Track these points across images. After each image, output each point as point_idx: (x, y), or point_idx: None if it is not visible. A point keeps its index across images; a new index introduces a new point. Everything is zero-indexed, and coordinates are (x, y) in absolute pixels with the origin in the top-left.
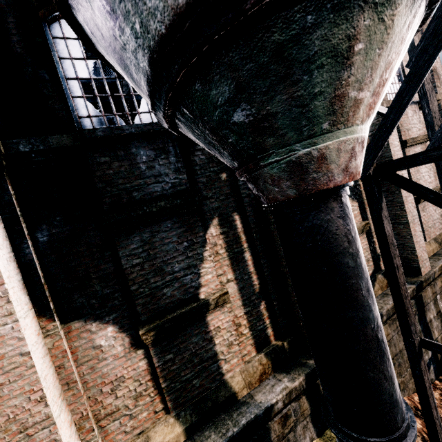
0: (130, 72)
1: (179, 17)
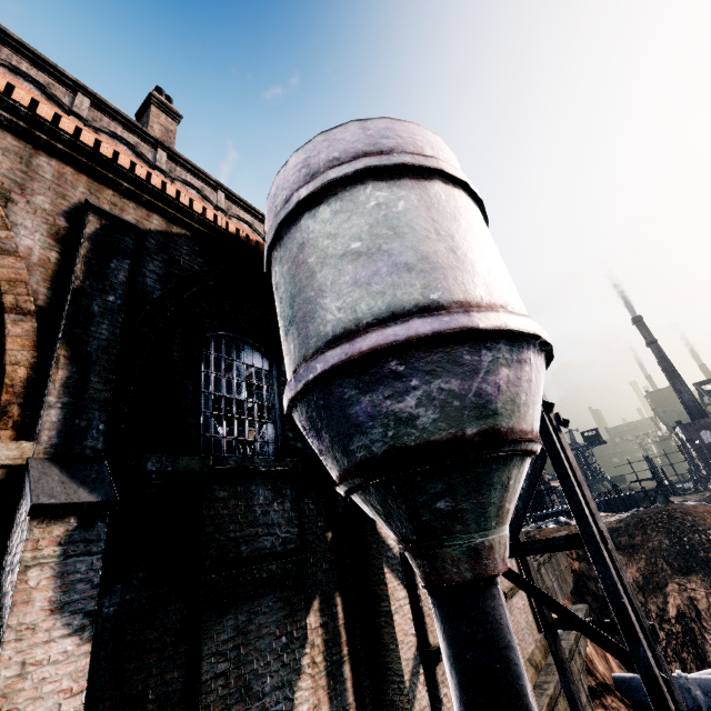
0: (350, 443)
1: (428, 444)
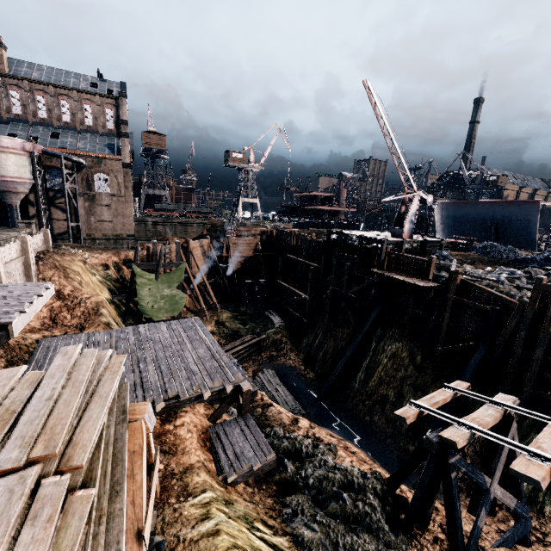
0: None
1: None
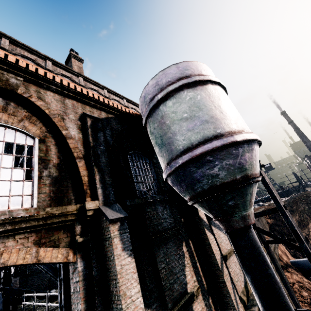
0: (194, 186)
1: (224, 183)
